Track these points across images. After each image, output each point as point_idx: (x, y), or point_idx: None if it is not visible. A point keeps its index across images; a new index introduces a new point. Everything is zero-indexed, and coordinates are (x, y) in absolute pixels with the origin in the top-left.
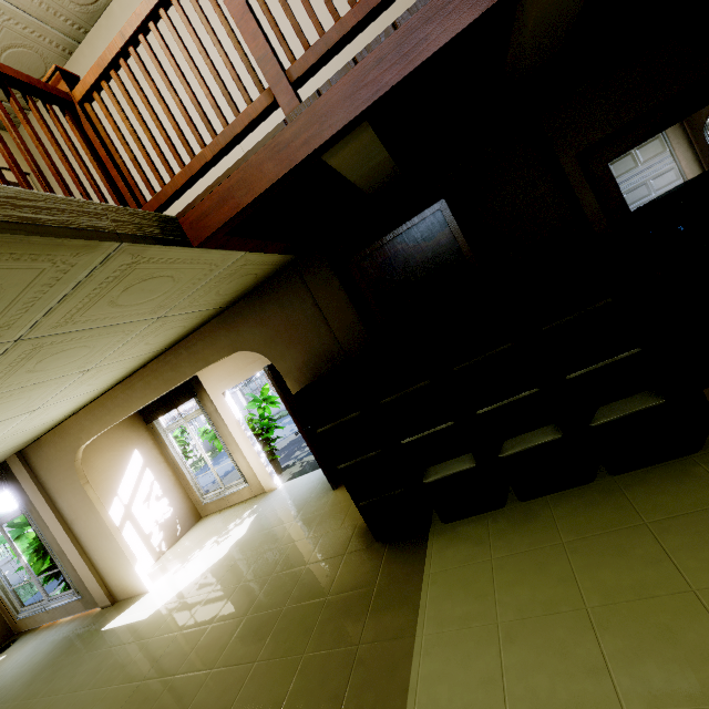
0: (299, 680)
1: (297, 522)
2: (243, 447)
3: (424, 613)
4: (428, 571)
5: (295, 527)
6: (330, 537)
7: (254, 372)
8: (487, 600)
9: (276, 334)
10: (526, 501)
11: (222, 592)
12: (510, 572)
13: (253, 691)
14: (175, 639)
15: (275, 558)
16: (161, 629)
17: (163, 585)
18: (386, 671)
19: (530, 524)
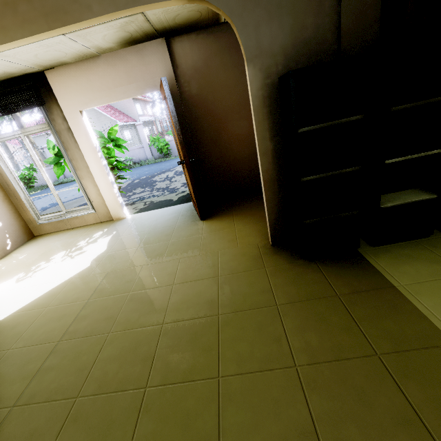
0: (319, 400)
1: (174, 242)
2: (96, 174)
3: (440, 321)
4: (397, 283)
5: (175, 246)
6: (232, 254)
7: (125, 96)
8: None
9: None
10: None
11: (105, 300)
12: None
13: (245, 417)
14: (54, 351)
15: (167, 270)
16: (21, 340)
17: (3, 293)
18: None
19: None
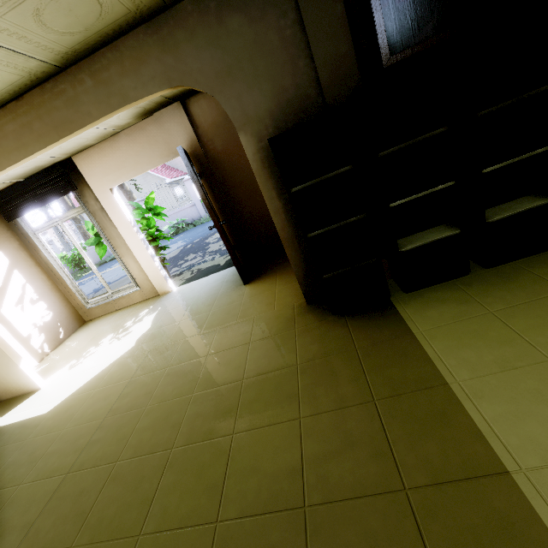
0: (312, 444)
1: (214, 312)
2: (134, 250)
3: (443, 363)
4: (417, 329)
5: (214, 316)
6: (266, 318)
7: (150, 166)
8: (519, 344)
9: (235, 63)
10: (492, 267)
11: (146, 377)
12: (525, 319)
13: (248, 464)
14: (100, 427)
15: (203, 342)
16: (74, 420)
17: (58, 381)
18: (434, 420)
19: (513, 282)
